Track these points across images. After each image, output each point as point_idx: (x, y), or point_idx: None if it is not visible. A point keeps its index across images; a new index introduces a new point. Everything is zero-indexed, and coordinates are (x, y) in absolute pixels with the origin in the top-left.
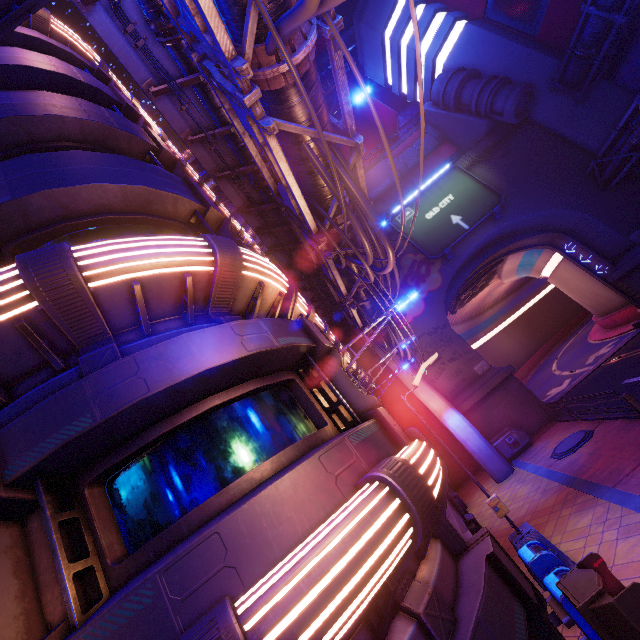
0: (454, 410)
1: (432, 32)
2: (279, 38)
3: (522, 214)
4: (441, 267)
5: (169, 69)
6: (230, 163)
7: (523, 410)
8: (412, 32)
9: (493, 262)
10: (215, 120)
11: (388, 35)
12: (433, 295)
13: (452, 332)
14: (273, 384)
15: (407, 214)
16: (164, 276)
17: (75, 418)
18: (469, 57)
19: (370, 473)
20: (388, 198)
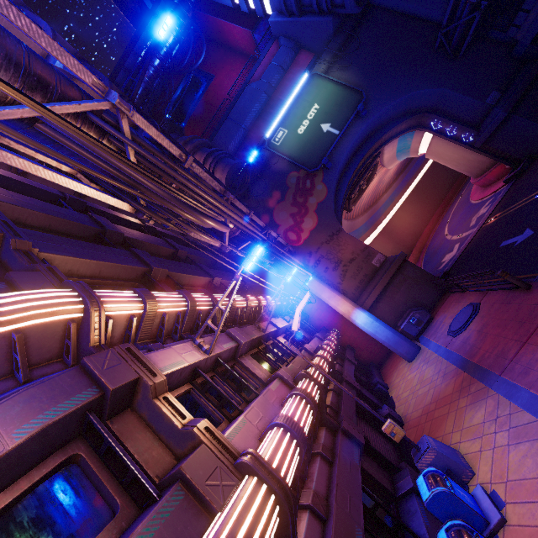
0: (360, 309)
1: None
2: None
3: (385, 105)
4: (323, 177)
5: None
6: None
7: (421, 289)
8: None
9: (371, 157)
10: None
11: None
12: (322, 206)
13: (346, 235)
14: (32, 486)
15: (281, 134)
16: None
17: None
18: None
19: None
20: (262, 122)
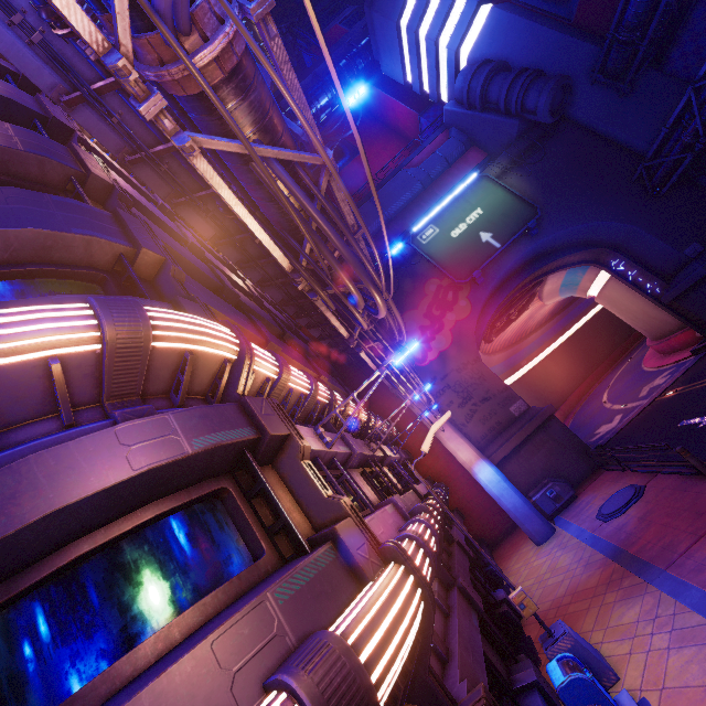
0: (486, 461)
1: (454, 19)
2: (159, 20)
3: (561, 228)
4: (470, 293)
5: (85, 71)
6: (191, 186)
7: (566, 456)
8: (431, 20)
9: (531, 284)
10: (156, 134)
11: (404, 24)
12: (462, 325)
13: (484, 368)
14: (189, 502)
15: (430, 232)
16: (13, 367)
17: None
18: (497, 47)
19: (279, 674)
20: (409, 214)
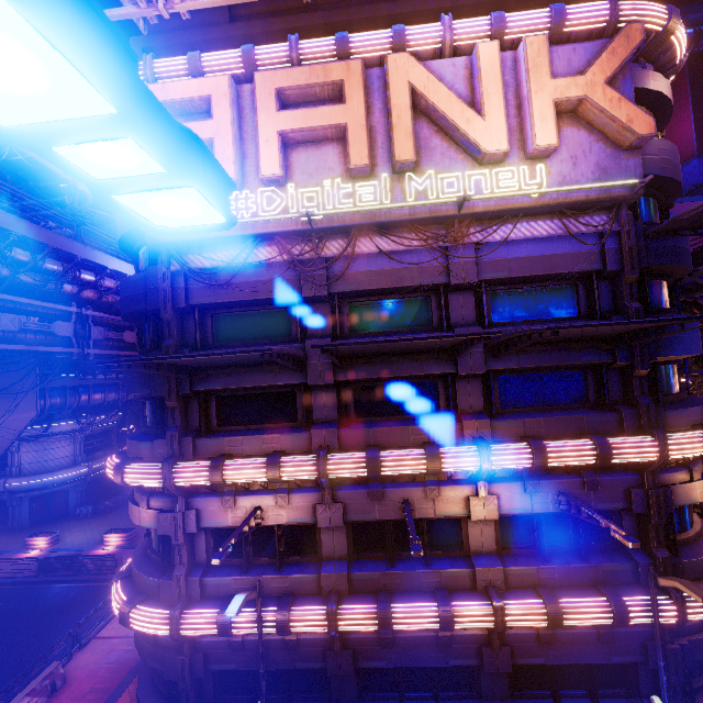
0: None
1: None
2: None
3: None
4: None
5: None
6: None
7: None
8: None
9: None
10: None
11: None
12: None
13: None
14: None
15: None
16: None
17: (694, 497)
18: None
19: None
20: None
